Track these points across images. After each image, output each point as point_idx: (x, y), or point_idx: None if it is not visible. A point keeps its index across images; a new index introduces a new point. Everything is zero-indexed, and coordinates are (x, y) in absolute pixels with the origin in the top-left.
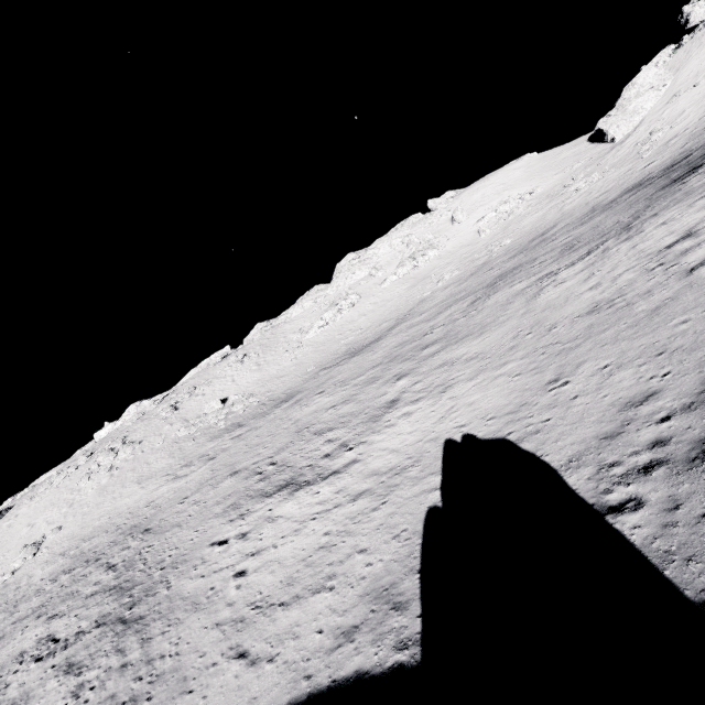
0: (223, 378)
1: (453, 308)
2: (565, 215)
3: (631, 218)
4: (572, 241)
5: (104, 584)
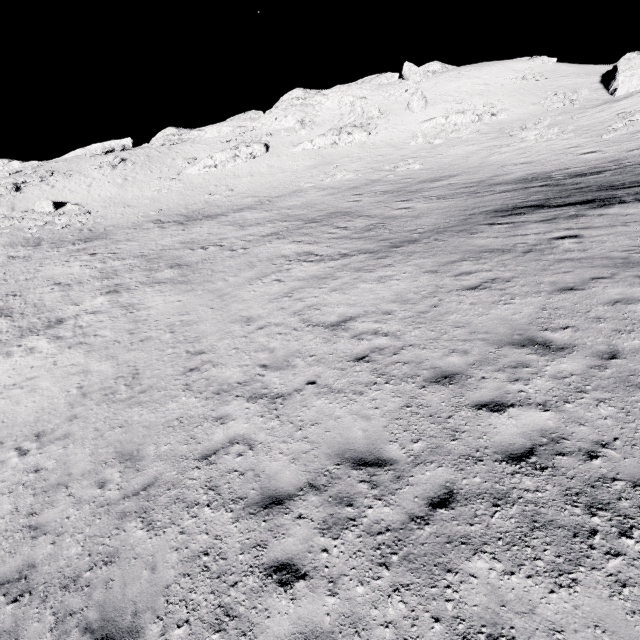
0: (84, 176)
1: (261, 228)
2: (478, 167)
3: (416, 236)
4: (388, 220)
5: None
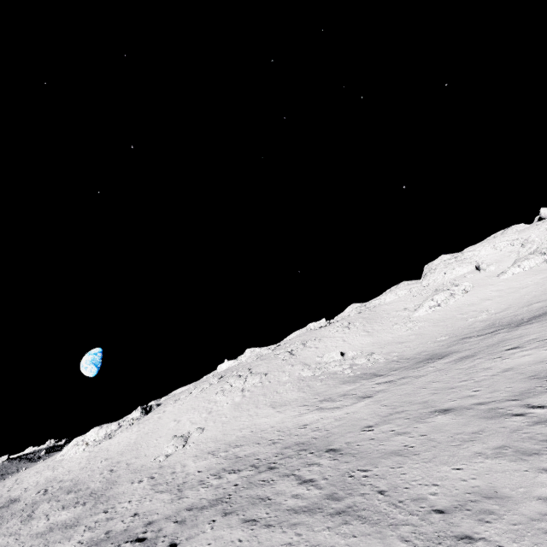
0: (332, 337)
1: None
2: None
3: None
4: None
5: (314, 501)
